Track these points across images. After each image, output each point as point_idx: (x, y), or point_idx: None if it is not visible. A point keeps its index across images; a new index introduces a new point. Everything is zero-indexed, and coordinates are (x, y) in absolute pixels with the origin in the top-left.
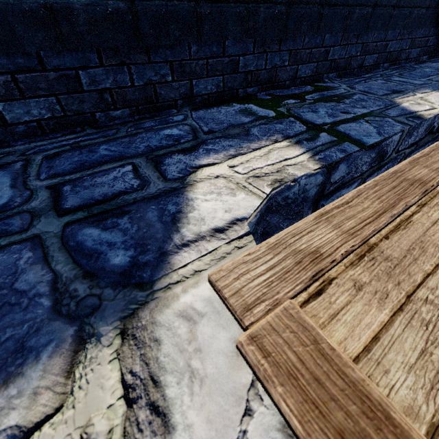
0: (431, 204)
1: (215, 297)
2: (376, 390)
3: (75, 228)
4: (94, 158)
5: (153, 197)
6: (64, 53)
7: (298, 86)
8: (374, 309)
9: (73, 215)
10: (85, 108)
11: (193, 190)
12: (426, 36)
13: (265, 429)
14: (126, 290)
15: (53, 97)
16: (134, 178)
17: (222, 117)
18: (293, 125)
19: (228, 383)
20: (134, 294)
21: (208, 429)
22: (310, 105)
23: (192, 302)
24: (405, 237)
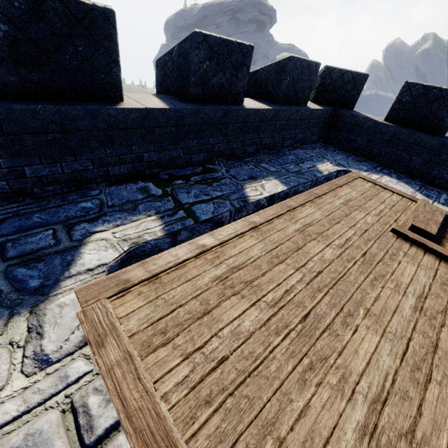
0: (202, 258)
1: (76, 298)
2: (118, 324)
3: (13, 268)
4: (29, 224)
5: (61, 251)
6: (16, 159)
7: (193, 166)
8: (140, 302)
9: (12, 261)
10: (27, 186)
11: (85, 247)
12: (293, 134)
13: (77, 337)
14: (35, 296)
15: (4, 182)
16: (52, 239)
17: (125, 194)
18: (167, 203)
19: (69, 326)
20: (39, 298)
21: (57, 337)
22: (189, 186)
23: (65, 301)
24: (176, 273)
